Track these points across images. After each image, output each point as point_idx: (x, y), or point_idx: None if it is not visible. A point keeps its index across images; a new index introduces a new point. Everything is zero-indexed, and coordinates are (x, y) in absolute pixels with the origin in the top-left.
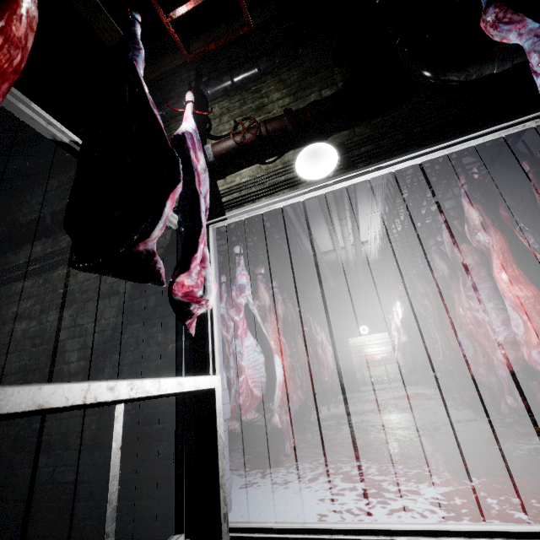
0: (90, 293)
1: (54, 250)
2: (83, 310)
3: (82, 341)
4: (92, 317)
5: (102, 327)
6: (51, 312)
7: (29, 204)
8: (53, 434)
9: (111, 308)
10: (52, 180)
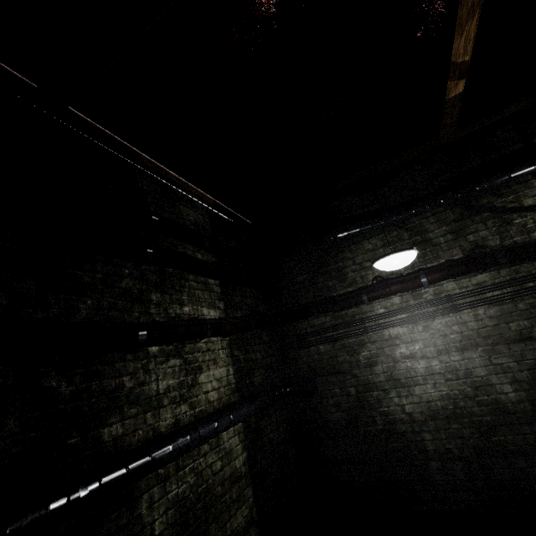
0: (495, 338)
1: (419, 301)
2: (495, 352)
3: (510, 376)
4: (511, 358)
5: (530, 366)
6: (453, 353)
7: (355, 261)
8: (521, 445)
9: (532, 351)
10: (371, 239)
